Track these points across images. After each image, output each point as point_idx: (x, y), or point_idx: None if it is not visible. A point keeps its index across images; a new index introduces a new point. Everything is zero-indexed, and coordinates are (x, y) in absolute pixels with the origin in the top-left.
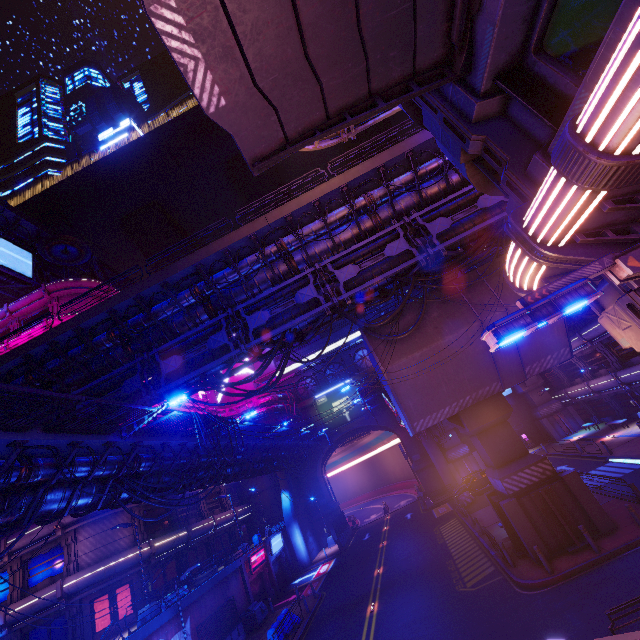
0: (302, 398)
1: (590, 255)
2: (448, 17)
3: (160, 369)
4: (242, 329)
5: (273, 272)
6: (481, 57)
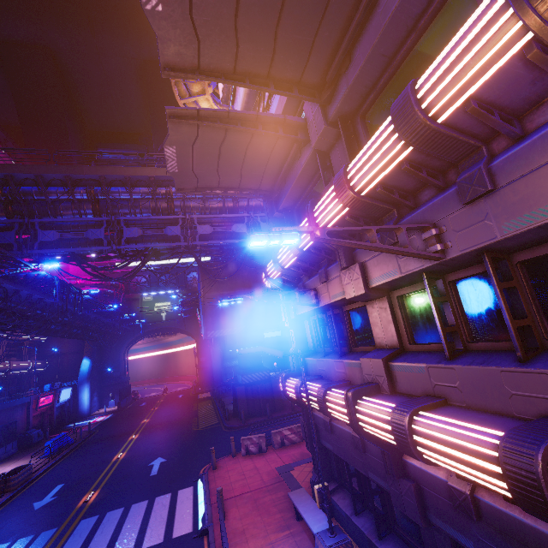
0: (131, 291)
1: (279, 286)
2: (275, 182)
3: (34, 234)
4: (117, 233)
5: (156, 205)
6: (281, 200)
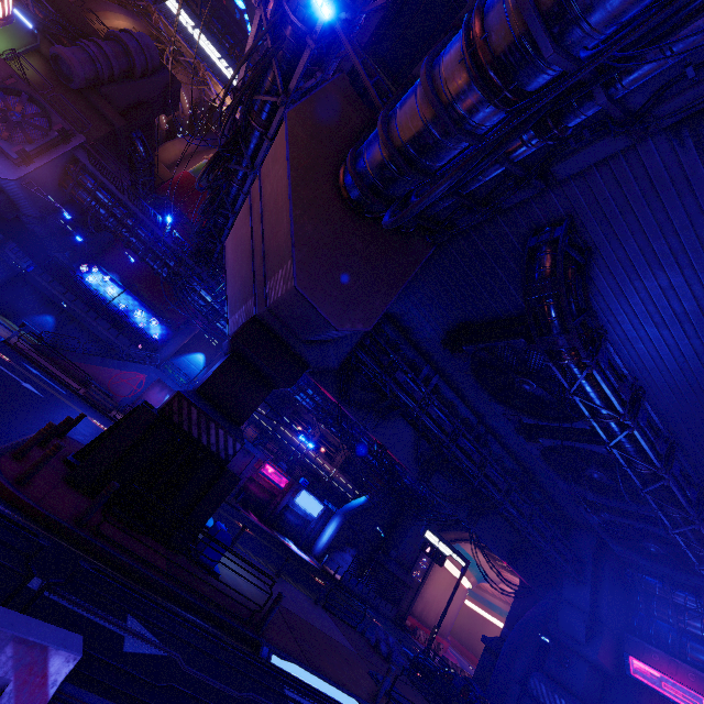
0: None
1: None
2: None
3: None
4: None
5: None
6: None
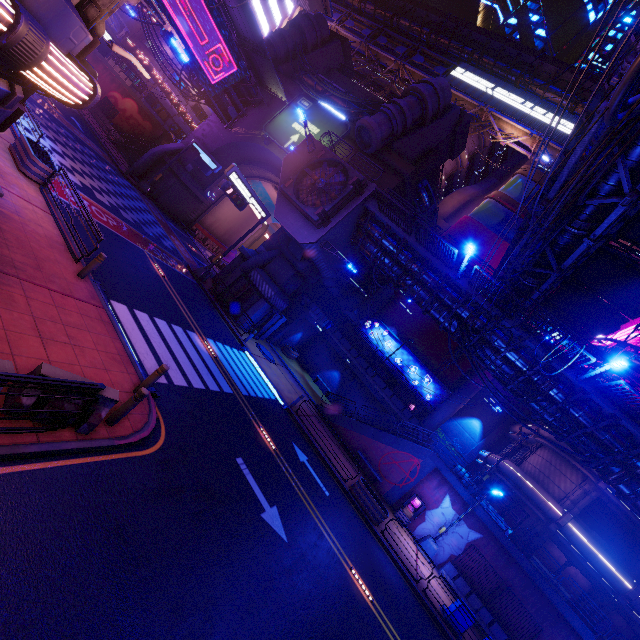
0: None
1: None
2: None
3: None
4: None
5: None
6: None
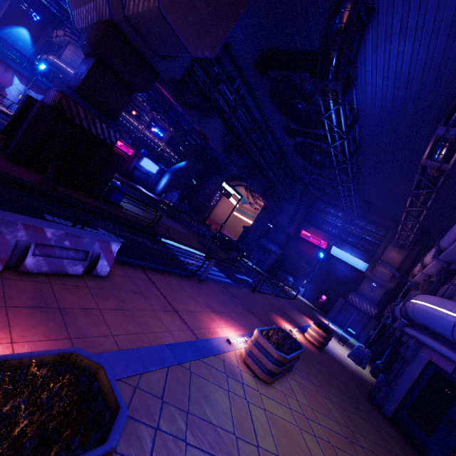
0: None
1: None
2: None
3: None
4: None
5: None
6: None
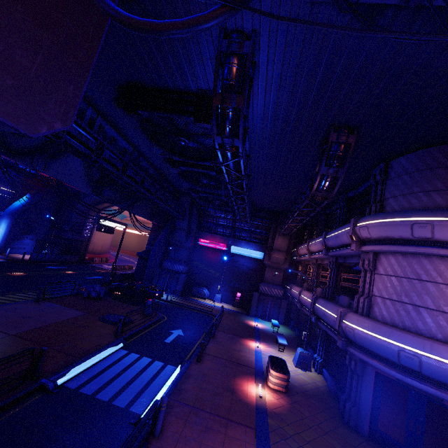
0: None
1: None
2: None
3: None
4: None
5: None
6: None
